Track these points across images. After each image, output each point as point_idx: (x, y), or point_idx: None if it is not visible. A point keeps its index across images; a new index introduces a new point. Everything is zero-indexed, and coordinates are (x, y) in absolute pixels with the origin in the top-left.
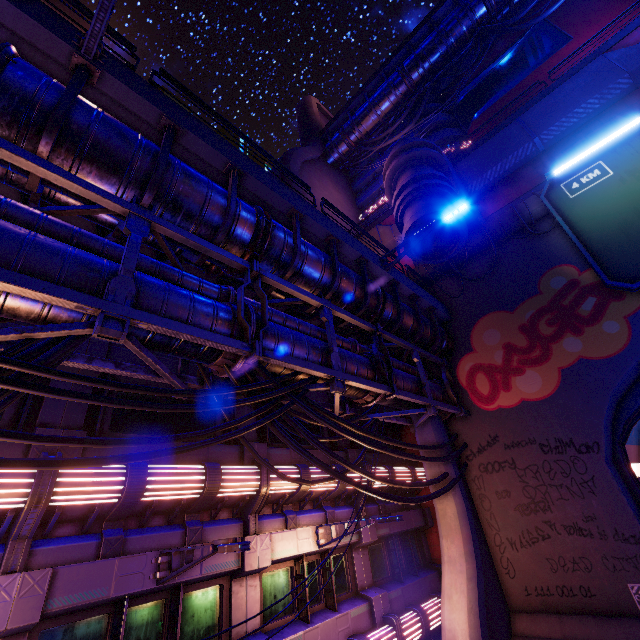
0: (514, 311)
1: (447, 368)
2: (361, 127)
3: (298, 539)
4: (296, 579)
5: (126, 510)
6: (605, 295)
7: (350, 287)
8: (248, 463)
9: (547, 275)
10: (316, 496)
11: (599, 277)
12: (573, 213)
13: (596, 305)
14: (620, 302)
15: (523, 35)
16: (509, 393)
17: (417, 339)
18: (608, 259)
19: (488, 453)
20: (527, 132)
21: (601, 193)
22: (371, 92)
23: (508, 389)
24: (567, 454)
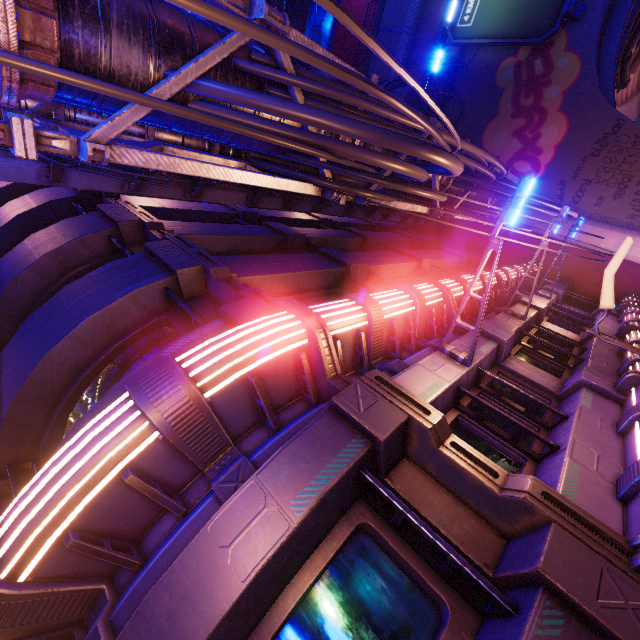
0: (498, 113)
1: None
2: None
3: (537, 299)
4: (559, 321)
5: (468, 302)
6: (542, 52)
7: None
8: None
9: (498, 77)
10: (512, 289)
11: (531, 45)
12: (481, 31)
13: (543, 61)
14: (554, 47)
15: (308, 7)
16: (544, 153)
17: None
18: (527, 31)
19: (567, 194)
20: (395, 31)
21: (486, 7)
22: None
23: (541, 152)
24: (610, 142)
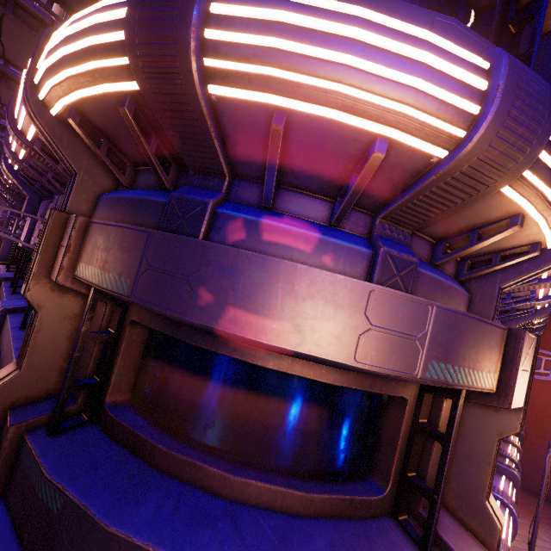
0: None
1: None
2: None
3: None
4: None
5: None
6: None
7: None
8: None
9: None
10: None
11: None
12: None
13: None
14: None
15: None
16: None
17: None
18: None
19: None
20: None
21: None
22: None
23: None
24: None
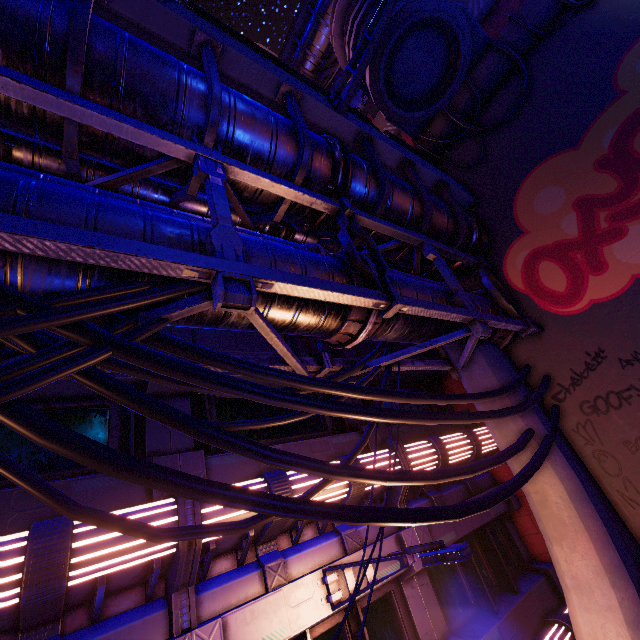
0: (579, 144)
1: (488, 269)
2: (313, 48)
3: (288, 607)
4: None
5: None
6: None
7: (263, 127)
8: (162, 495)
9: (627, 59)
10: None
11: None
12: None
13: None
14: None
15: None
16: (605, 275)
17: (426, 225)
18: None
19: (592, 382)
20: None
21: None
22: (314, 2)
23: (602, 269)
24: None
